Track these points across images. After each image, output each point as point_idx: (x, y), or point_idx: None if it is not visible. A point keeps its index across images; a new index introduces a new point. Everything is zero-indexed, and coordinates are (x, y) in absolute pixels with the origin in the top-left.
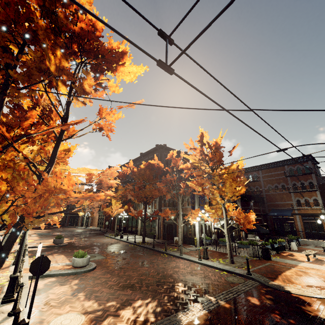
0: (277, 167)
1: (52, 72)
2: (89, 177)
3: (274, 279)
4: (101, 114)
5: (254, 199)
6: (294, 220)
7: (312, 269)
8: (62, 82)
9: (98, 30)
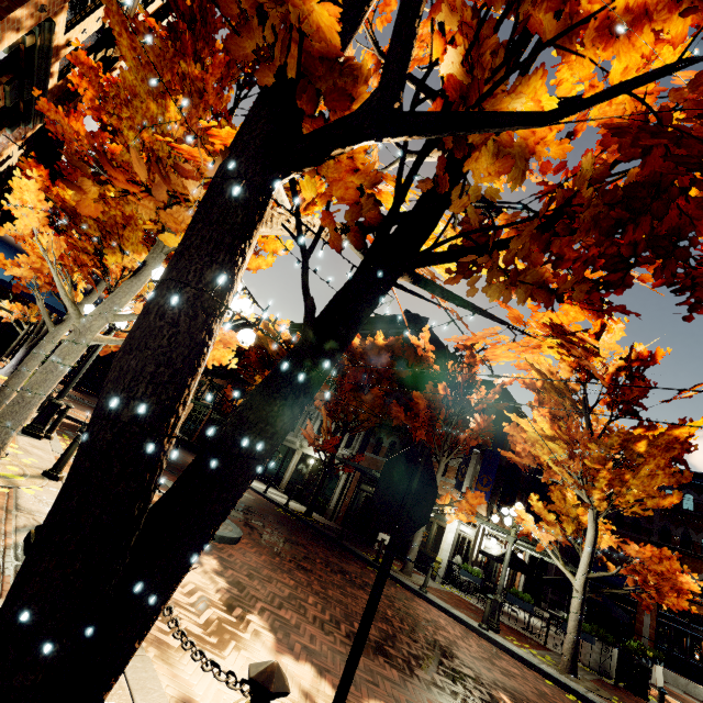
0: None
1: None
2: None
3: None
4: None
5: None
6: (638, 608)
7: None
8: None
9: None
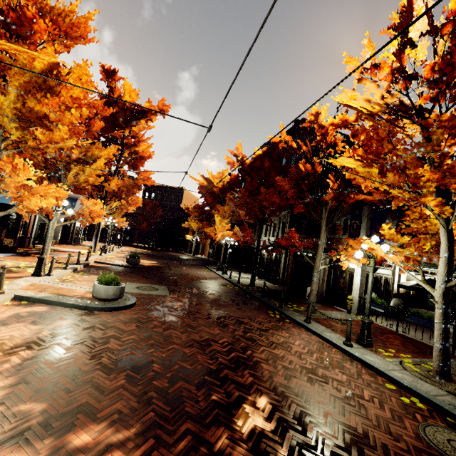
0: None
1: None
2: None
3: None
4: None
5: None
6: None
7: None
8: None
9: None
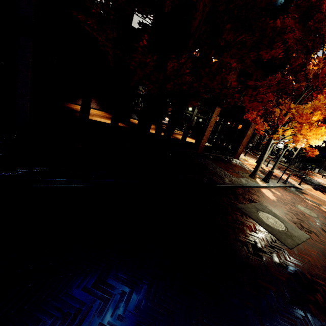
0: None
1: None
2: None
3: (308, 176)
4: None
5: None
6: (325, 159)
7: (323, 179)
8: None
9: None
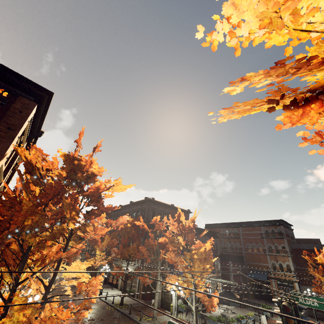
0: (254, 226)
1: (67, 217)
2: (79, 287)
3: None
4: (96, 232)
5: (233, 258)
6: (271, 284)
7: None
8: (72, 222)
9: (101, 189)
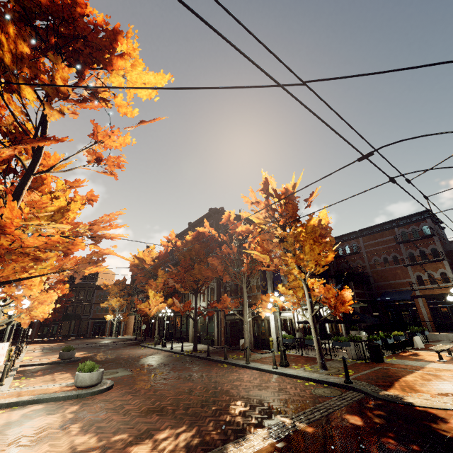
0: (383, 231)
1: (8, 65)
2: (74, 227)
3: (388, 388)
4: (96, 134)
5: (355, 278)
6: (416, 306)
7: (447, 371)
8: (25, 81)
9: (79, 5)
